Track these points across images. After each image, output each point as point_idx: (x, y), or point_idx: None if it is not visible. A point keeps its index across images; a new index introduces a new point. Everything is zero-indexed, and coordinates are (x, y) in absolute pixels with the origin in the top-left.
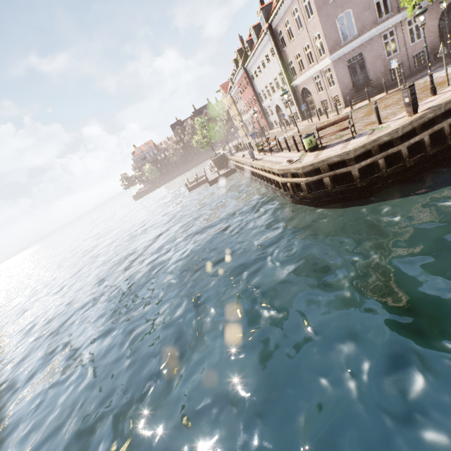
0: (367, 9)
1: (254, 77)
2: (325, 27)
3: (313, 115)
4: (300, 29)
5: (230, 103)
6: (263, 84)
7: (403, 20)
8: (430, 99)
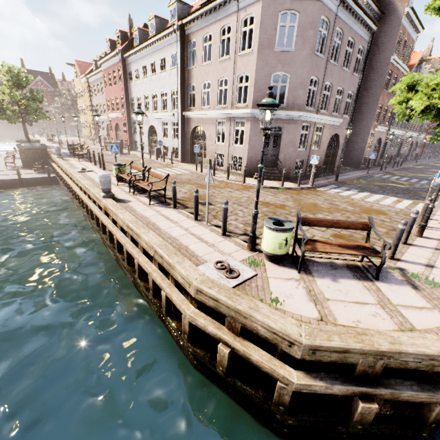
0: (303, 88)
1: (134, 76)
2: (259, 73)
3: (197, 163)
4: (225, 55)
5: (83, 88)
6: (142, 92)
7: (316, 122)
8: (425, 242)
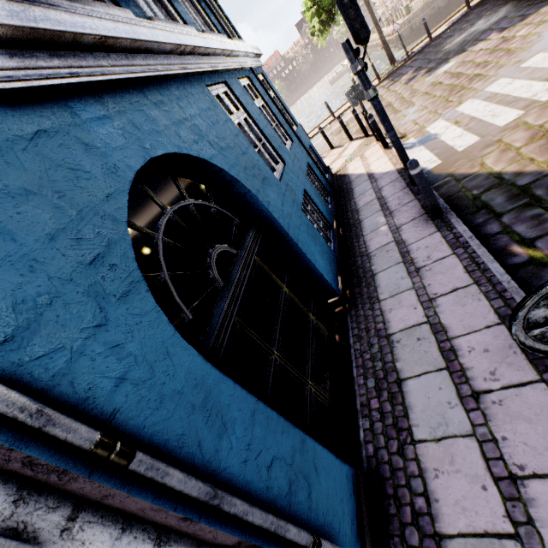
0: None
1: None
2: None
3: None
4: None
5: None
6: None
7: None
8: None
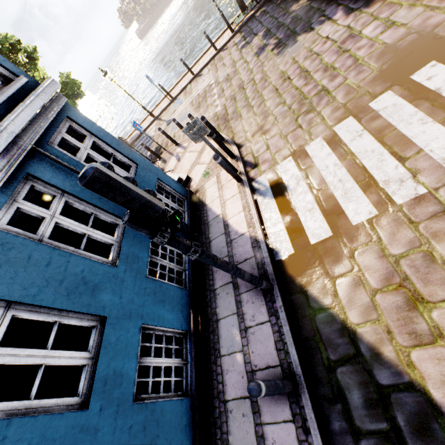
0: None
1: None
2: None
3: None
4: None
5: None
6: None
7: None
8: None
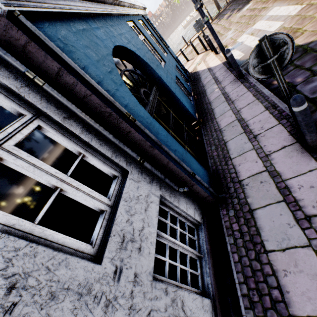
0: None
1: None
2: None
3: None
4: None
5: None
6: None
7: None
8: None
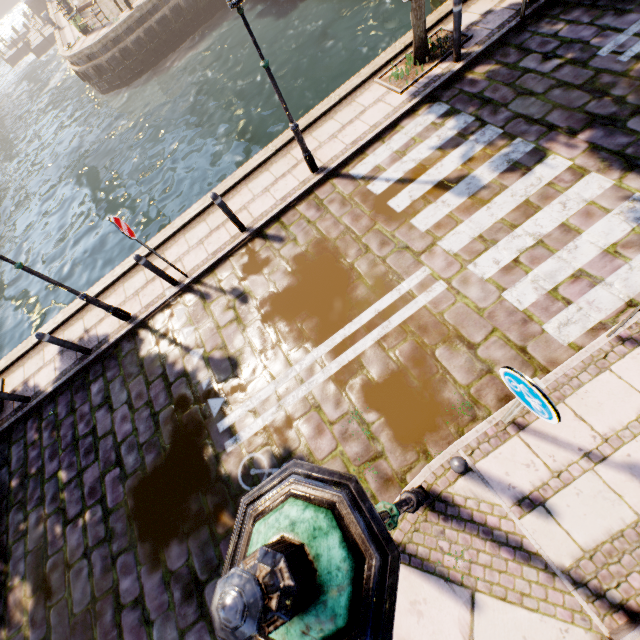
0: None
1: None
2: None
3: None
4: None
5: None
6: None
7: None
8: None
